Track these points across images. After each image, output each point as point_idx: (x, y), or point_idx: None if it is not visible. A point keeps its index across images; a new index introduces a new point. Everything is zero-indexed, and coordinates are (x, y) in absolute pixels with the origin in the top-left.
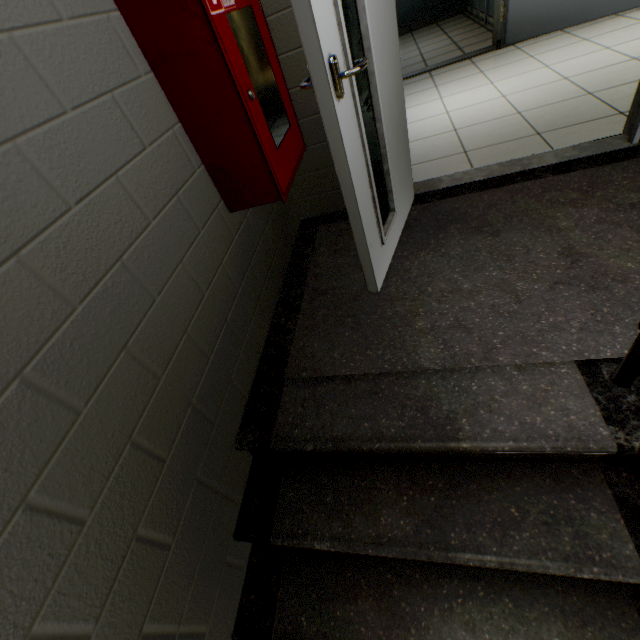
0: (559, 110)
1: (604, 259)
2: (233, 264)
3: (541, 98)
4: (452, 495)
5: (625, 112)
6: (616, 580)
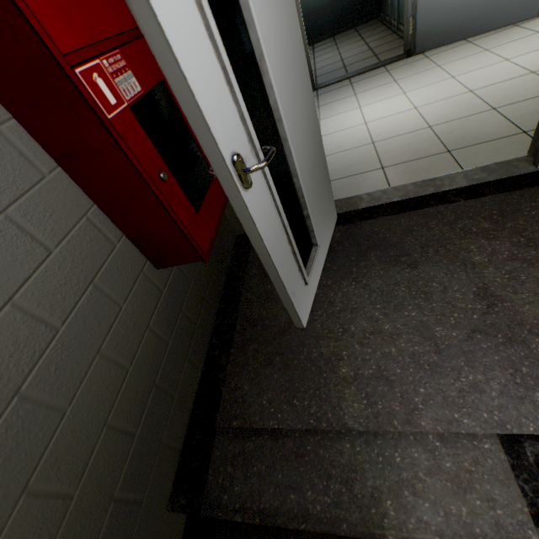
0: (466, 126)
1: (519, 305)
2: (162, 319)
3: (449, 111)
4: None
5: (528, 131)
6: None
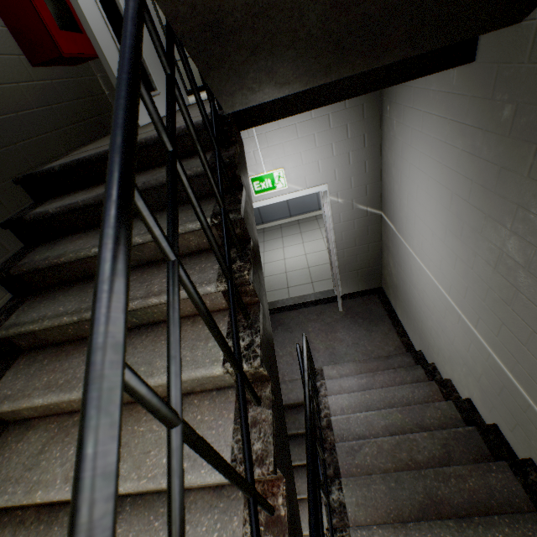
0: None
1: None
2: (31, 93)
3: None
4: (138, 176)
5: None
6: (195, 173)
